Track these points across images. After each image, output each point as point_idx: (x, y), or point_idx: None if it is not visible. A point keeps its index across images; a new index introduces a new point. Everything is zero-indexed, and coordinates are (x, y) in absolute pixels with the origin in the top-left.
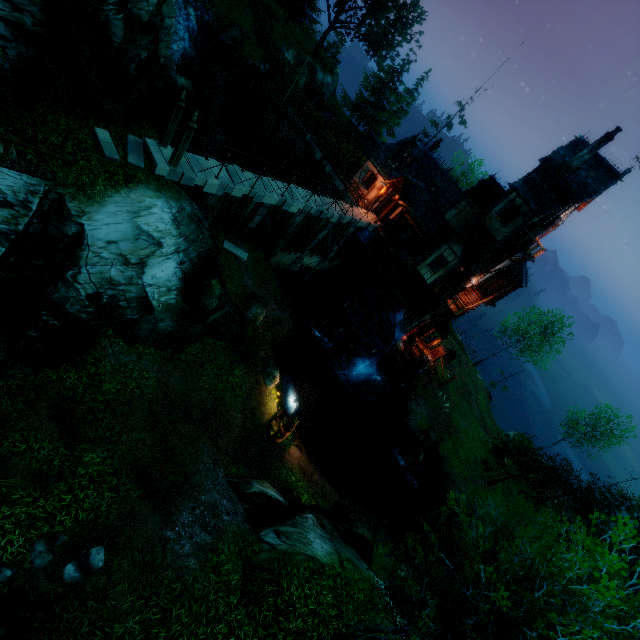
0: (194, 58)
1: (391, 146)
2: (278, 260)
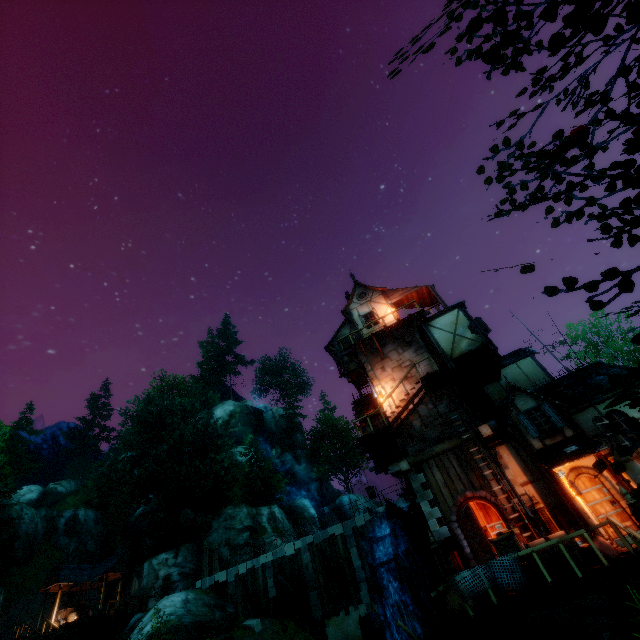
0: None
1: None
2: (345, 634)
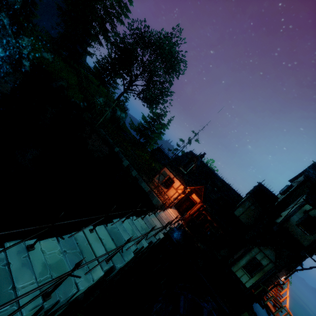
0: (15, 87)
1: (178, 157)
2: None
